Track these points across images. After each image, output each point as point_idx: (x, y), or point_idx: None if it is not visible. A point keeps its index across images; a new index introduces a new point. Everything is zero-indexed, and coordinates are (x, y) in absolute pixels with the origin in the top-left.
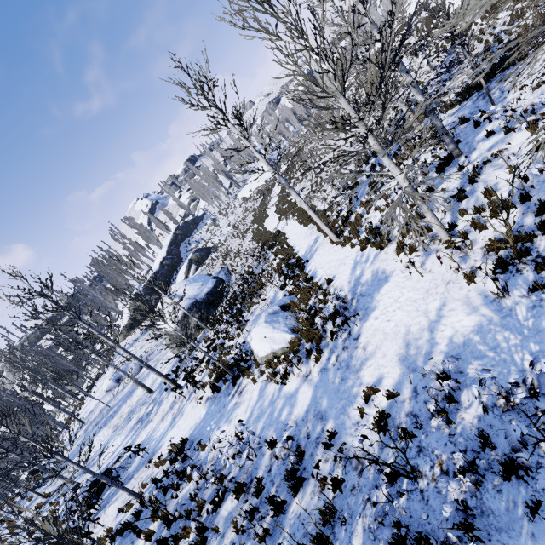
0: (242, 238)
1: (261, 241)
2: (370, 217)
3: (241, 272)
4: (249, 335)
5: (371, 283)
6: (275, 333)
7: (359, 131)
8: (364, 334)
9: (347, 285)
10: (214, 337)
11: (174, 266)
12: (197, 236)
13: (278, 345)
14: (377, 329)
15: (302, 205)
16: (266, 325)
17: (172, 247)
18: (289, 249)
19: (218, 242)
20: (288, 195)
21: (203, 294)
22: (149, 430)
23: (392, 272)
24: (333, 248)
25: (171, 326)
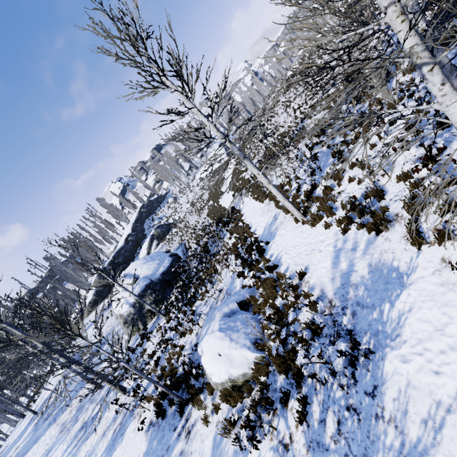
0: (199, 215)
1: (216, 218)
2: (344, 190)
3: (197, 250)
4: (199, 346)
5: (373, 287)
6: (233, 349)
7: (385, 20)
8: (387, 389)
9: (329, 284)
10: (166, 326)
11: (138, 242)
12: (160, 213)
13: (238, 369)
14: (415, 387)
15: (260, 179)
16: (221, 336)
17: (137, 224)
18: (245, 228)
19: (178, 218)
20: (241, 172)
21: (158, 274)
22: (88, 447)
23: (411, 272)
24: (298, 228)
25: (125, 310)
